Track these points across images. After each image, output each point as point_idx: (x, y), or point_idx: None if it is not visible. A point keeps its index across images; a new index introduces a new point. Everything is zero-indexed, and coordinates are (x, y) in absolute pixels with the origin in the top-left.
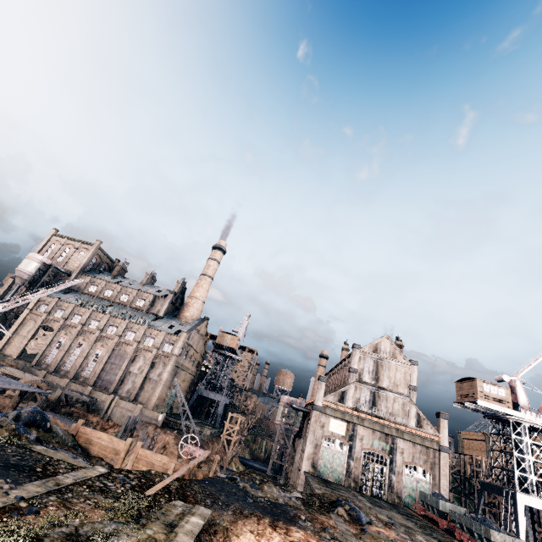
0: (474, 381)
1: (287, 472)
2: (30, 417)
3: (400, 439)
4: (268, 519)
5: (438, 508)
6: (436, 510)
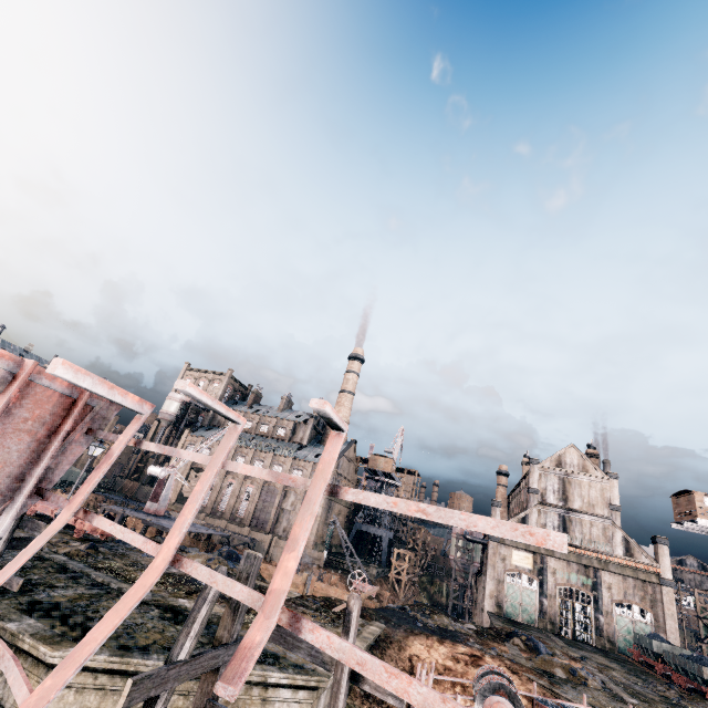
0: (691, 495)
1: (473, 616)
2: (229, 555)
3: (604, 572)
4: (436, 637)
5: (652, 650)
6: (651, 652)
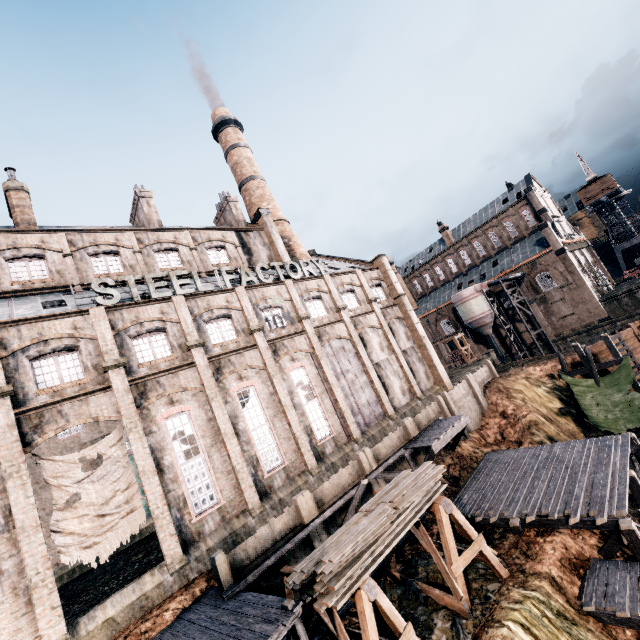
0: (606, 177)
1: None
2: None
3: (582, 250)
4: None
5: None
6: None
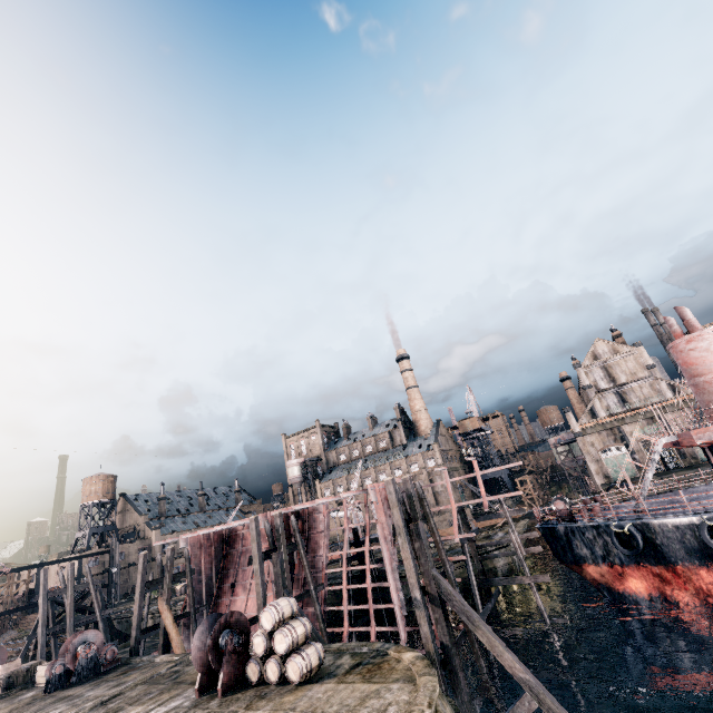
0: None
1: None
2: None
3: (666, 415)
4: None
5: None
6: None
